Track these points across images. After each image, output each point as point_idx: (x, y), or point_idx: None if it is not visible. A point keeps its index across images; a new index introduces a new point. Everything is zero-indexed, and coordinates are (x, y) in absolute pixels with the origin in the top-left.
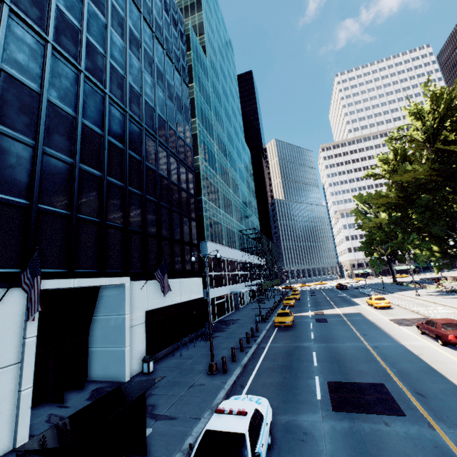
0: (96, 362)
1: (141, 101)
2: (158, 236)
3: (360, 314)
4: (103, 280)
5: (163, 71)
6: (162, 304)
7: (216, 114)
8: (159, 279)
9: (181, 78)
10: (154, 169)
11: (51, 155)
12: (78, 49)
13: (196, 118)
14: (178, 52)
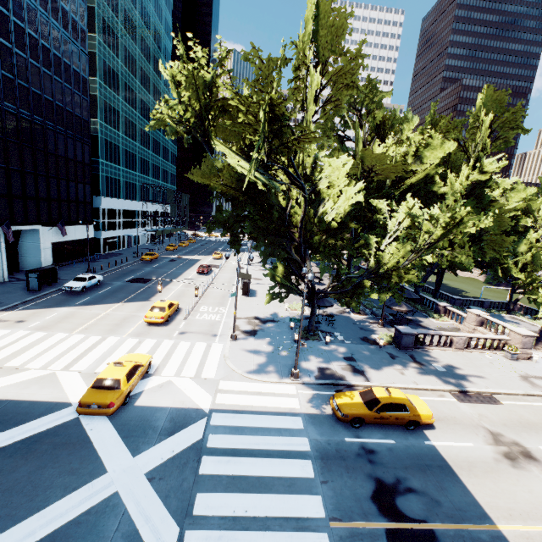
0: (24, 263)
1: (42, 101)
2: (58, 200)
3: (199, 260)
4: (28, 227)
5: (61, 56)
6: (62, 240)
7: (125, 58)
8: (60, 228)
9: (80, 50)
10: (54, 154)
11: None
12: None
13: (98, 79)
14: (77, 17)
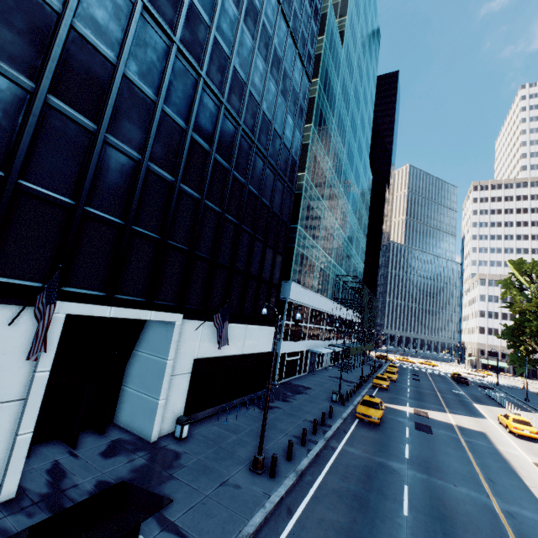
0: (126, 405)
1: (244, 91)
2: (230, 268)
3: (486, 437)
4: (148, 314)
5: (282, 57)
6: (217, 353)
7: (338, 122)
8: (217, 325)
9: (304, 68)
10: (243, 182)
11: (114, 146)
12: (176, 13)
13: (312, 124)
14: (307, 34)
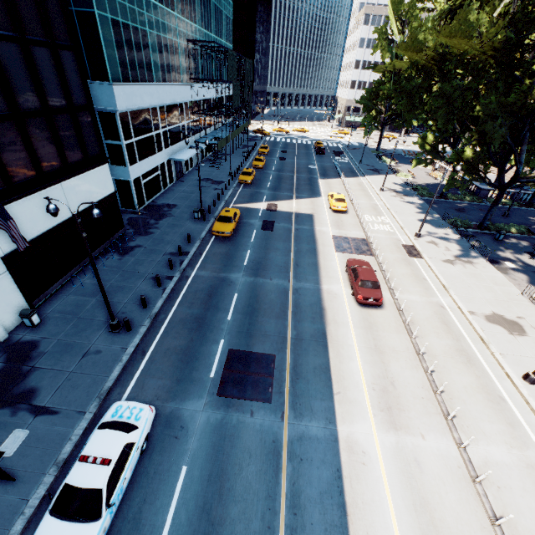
0: None
1: None
2: None
3: (312, 219)
4: None
5: None
6: (34, 234)
7: None
8: (2, 226)
9: None
10: None
11: None
12: None
13: None
14: None
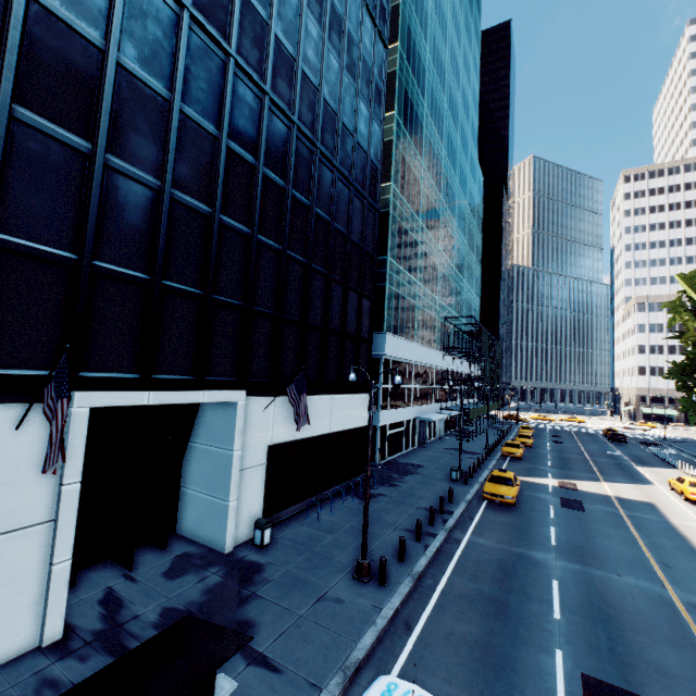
0: (189, 511)
1: (294, 72)
2: (301, 323)
3: (655, 508)
4: (199, 395)
5: (343, 15)
6: (297, 435)
7: (431, 105)
8: (293, 400)
9: (376, 29)
10: (307, 204)
11: (120, 171)
12: None
13: (395, 112)
14: None
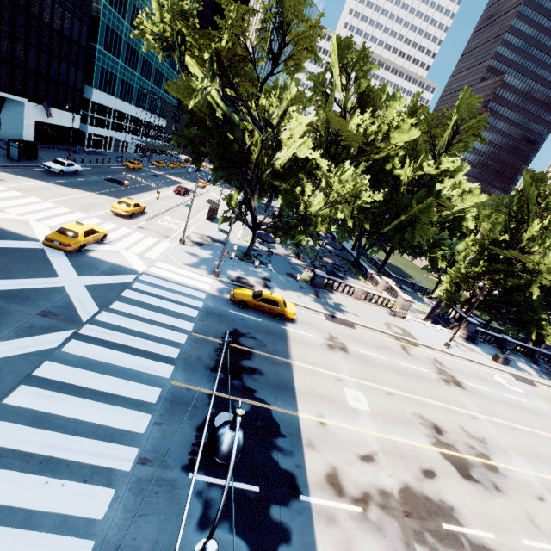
0: (5, 133)
1: None
2: (47, 78)
3: (181, 183)
4: (14, 97)
5: None
6: (46, 121)
7: None
8: (46, 108)
9: None
10: (49, 25)
11: None
12: None
13: None
14: None
